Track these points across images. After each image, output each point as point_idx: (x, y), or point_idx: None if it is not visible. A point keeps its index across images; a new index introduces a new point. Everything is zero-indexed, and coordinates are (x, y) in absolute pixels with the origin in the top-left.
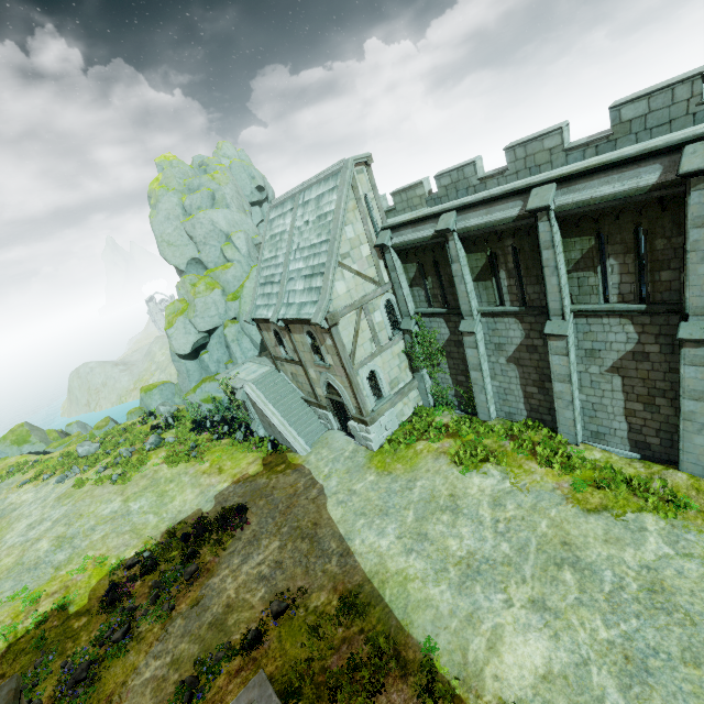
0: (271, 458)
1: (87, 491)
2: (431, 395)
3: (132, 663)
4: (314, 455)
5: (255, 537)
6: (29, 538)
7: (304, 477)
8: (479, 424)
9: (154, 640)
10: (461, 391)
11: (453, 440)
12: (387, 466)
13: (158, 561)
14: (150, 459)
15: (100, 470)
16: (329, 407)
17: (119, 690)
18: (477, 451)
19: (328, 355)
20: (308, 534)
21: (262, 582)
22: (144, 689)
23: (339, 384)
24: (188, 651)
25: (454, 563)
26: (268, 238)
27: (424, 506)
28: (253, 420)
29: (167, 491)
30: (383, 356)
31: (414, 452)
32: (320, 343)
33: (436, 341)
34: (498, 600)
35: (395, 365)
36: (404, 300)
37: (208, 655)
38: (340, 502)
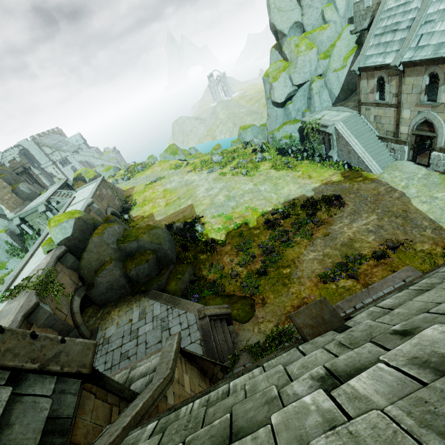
0: (347, 173)
1: (229, 178)
2: None
3: (298, 251)
4: (386, 175)
5: (355, 212)
6: (210, 194)
7: (383, 186)
8: None
9: (307, 245)
10: None
11: None
12: None
13: (290, 214)
14: (260, 166)
15: (232, 169)
16: (408, 142)
17: (296, 259)
18: None
19: None
20: (400, 215)
21: (370, 233)
22: (312, 261)
23: (440, 121)
24: (332, 253)
25: None
26: None
27: None
28: (331, 150)
29: (278, 183)
30: None
31: None
32: (443, 83)
33: None
34: None
35: None
36: None
37: (348, 256)
38: (423, 202)
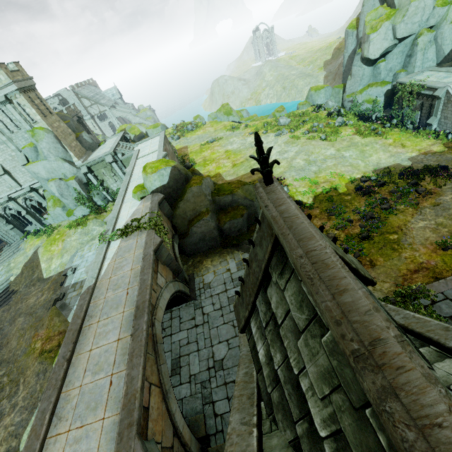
0: (451, 144)
1: (305, 142)
2: None
3: (404, 219)
4: None
5: None
6: (286, 157)
7: None
8: None
9: (413, 214)
10: None
11: None
12: None
13: (385, 182)
14: (340, 131)
15: (306, 132)
16: None
17: (403, 226)
18: None
19: None
20: None
21: None
22: (423, 229)
23: None
24: (447, 222)
25: None
26: None
27: None
28: (431, 117)
29: (365, 150)
30: None
31: None
32: None
33: None
34: None
35: None
36: None
37: None
38: None
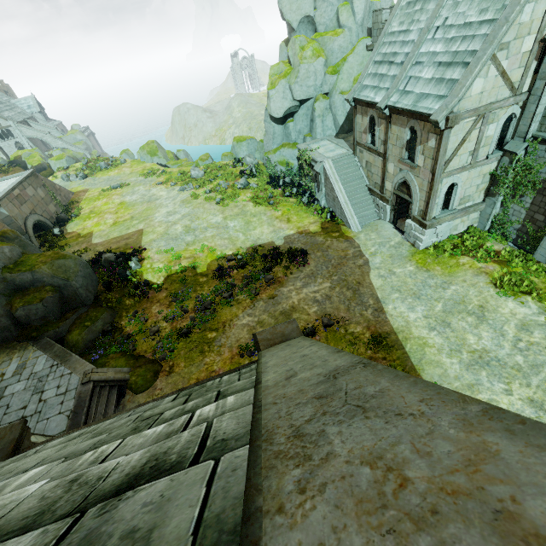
0: (328, 224)
1: (200, 203)
2: (491, 221)
3: (235, 312)
4: (363, 235)
5: (313, 274)
6: (169, 220)
7: (353, 248)
8: (531, 262)
9: (247, 306)
10: (531, 228)
11: (501, 267)
12: (427, 265)
13: (247, 264)
14: (240, 195)
15: (207, 191)
16: (391, 201)
17: (229, 322)
18: (523, 284)
19: (421, 156)
20: (352, 287)
21: (316, 303)
22: (243, 328)
23: (416, 185)
24: (268, 321)
25: (468, 351)
26: (405, 4)
27: (452, 304)
28: (319, 191)
29: (251, 221)
30: (470, 172)
31: (455, 263)
32: (420, 142)
33: (537, 173)
34: (499, 387)
35: (475, 184)
36: (530, 119)
37: None
38: (381, 275)
